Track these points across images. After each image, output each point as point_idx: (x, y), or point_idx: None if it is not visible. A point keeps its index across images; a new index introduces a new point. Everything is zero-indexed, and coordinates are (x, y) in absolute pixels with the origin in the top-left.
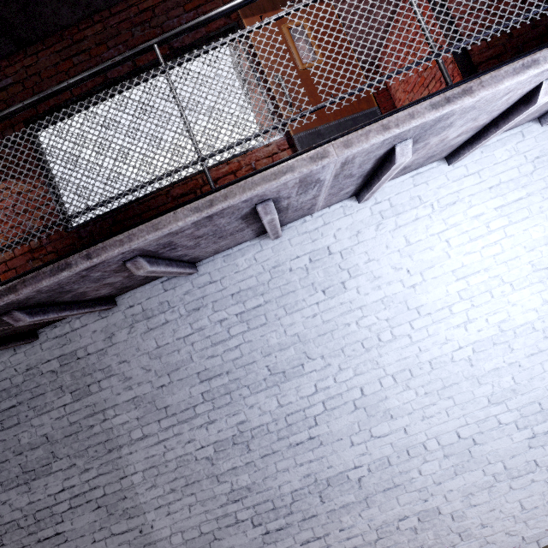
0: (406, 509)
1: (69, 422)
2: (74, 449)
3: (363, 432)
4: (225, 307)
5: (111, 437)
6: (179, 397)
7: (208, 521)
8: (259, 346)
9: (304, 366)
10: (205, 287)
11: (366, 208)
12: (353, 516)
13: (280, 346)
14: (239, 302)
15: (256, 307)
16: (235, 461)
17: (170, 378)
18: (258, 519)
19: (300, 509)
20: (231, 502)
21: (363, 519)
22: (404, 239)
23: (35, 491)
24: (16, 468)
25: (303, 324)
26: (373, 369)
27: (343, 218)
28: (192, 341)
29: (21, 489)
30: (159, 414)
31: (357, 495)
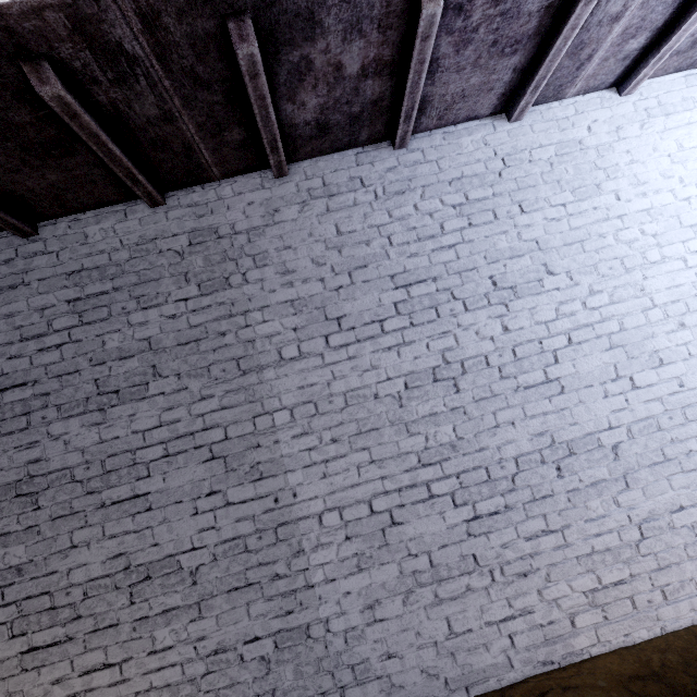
0: (681, 497)
1: (189, 324)
2: (190, 365)
3: (621, 380)
4: (440, 195)
5: (251, 353)
6: (361, 306)
7: (385, 492)
8: (483, 249)
9: (542, 282)
10: (414, 167)
11: (628, 103)
12: (605, 502)
13: (511, 252)
14: (459, 191)
15: (482, 200)
16: (436, 404)
17: (352, 277)
18: (462, 495)
19: (528, 485)
20: (424, 465)
21: (620, 507)
22: (675, 143)
23: (112, 423)
24: (89, 386)
25: (544, 229)
26: (636, 296)
27: (600, 110)
28: (389, 232)
29: (90, 419)
30: (329, 327)
31: (611, 469)
